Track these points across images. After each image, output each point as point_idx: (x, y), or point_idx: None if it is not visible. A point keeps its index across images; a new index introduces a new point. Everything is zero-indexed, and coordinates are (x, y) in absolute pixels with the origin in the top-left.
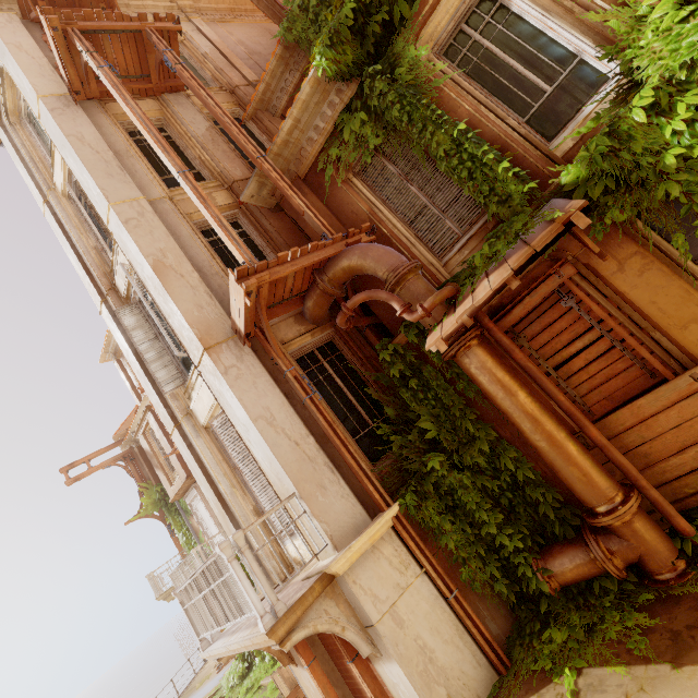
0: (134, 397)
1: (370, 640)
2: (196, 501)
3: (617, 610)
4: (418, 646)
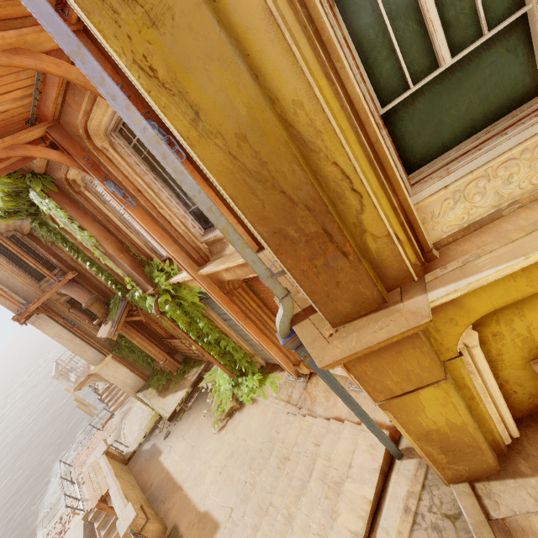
0: None
1: (108, 382)
2: None
3: (166, 377)
4: (122, 381)
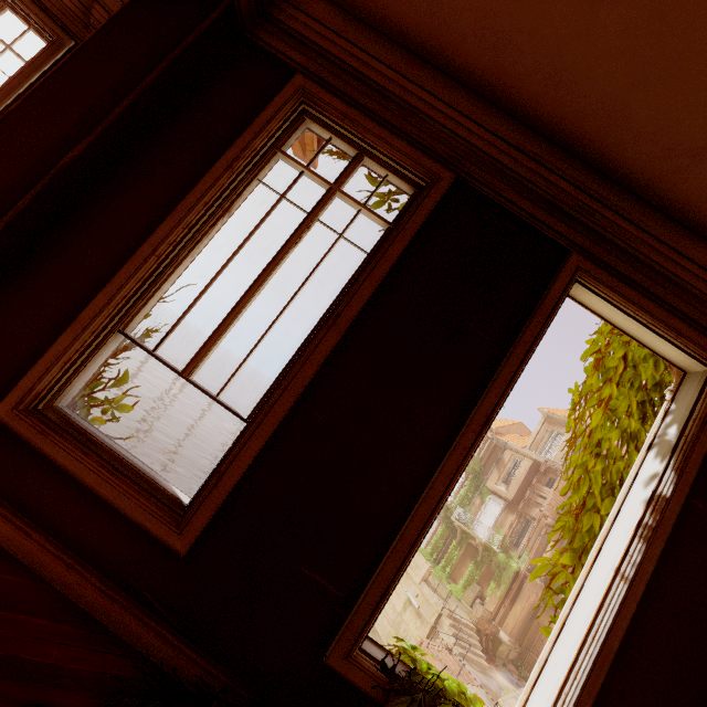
0: (530, 440)
1: None
2: (495, 503)
3: None
4: None
